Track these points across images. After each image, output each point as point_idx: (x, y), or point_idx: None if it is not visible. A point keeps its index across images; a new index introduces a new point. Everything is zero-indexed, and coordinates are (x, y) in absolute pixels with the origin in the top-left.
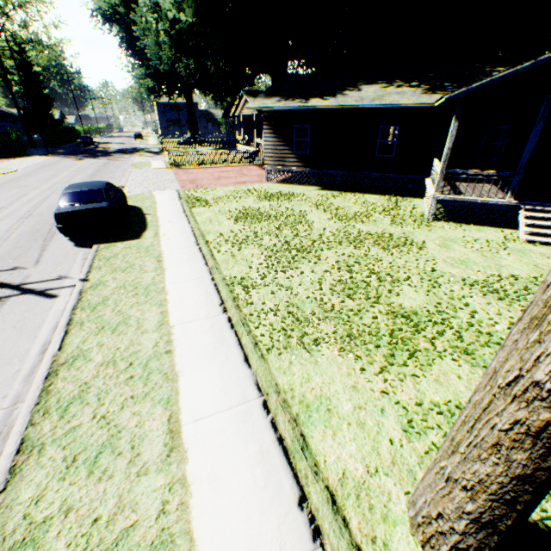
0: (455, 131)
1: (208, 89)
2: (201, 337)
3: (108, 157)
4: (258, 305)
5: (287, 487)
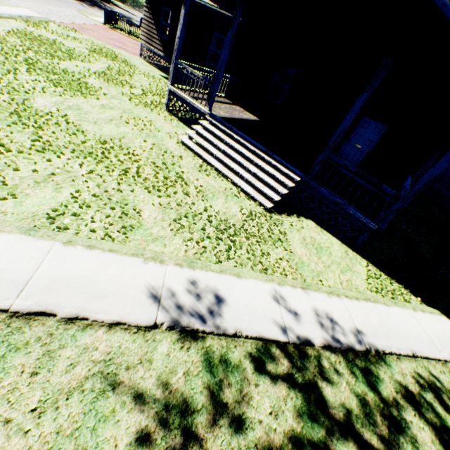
0: (183, 19)
1: None
2: None
3: (85, 5)
4: None
5: None
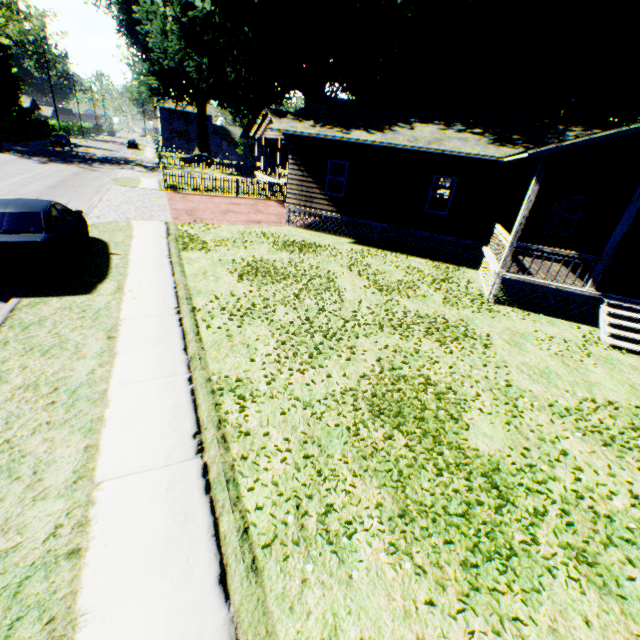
0: (533, 196)
1: (227, 101)
2: (147, 512)
3: (85, 166)
4: (258, 436)
5: None
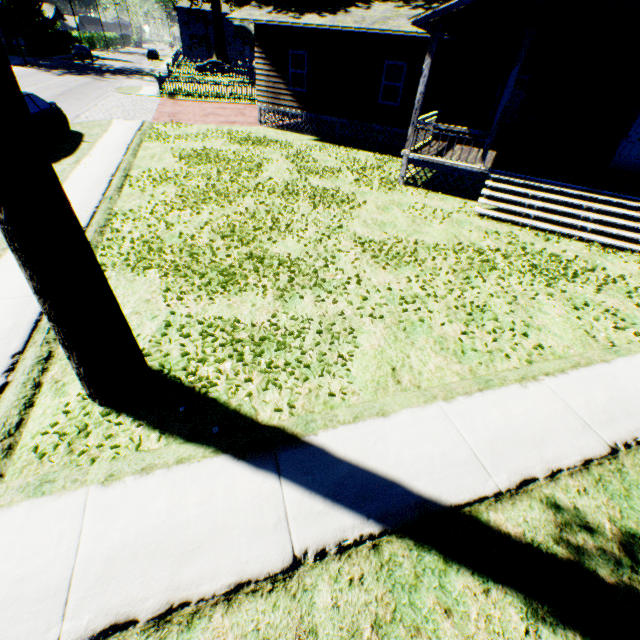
0: (427, 70)
1: None
2: None
3: (97, 77)
4: (126, 234)
5: (15, 346)
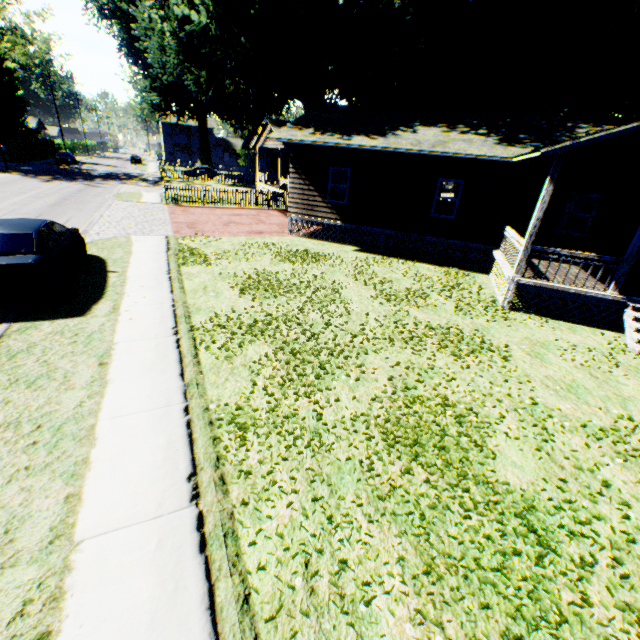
0: (548, 196)
1: (227, 113)
2: (132, 579)
3: (88, 182)
4: (260, 475)
5: None
